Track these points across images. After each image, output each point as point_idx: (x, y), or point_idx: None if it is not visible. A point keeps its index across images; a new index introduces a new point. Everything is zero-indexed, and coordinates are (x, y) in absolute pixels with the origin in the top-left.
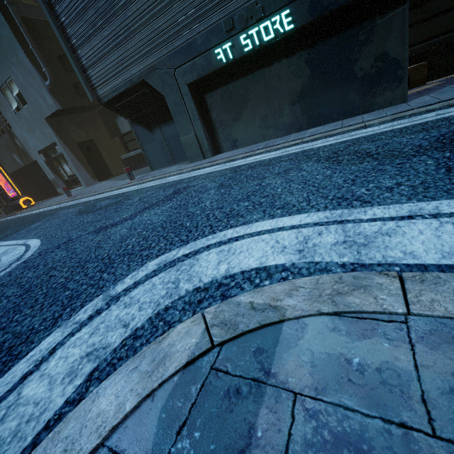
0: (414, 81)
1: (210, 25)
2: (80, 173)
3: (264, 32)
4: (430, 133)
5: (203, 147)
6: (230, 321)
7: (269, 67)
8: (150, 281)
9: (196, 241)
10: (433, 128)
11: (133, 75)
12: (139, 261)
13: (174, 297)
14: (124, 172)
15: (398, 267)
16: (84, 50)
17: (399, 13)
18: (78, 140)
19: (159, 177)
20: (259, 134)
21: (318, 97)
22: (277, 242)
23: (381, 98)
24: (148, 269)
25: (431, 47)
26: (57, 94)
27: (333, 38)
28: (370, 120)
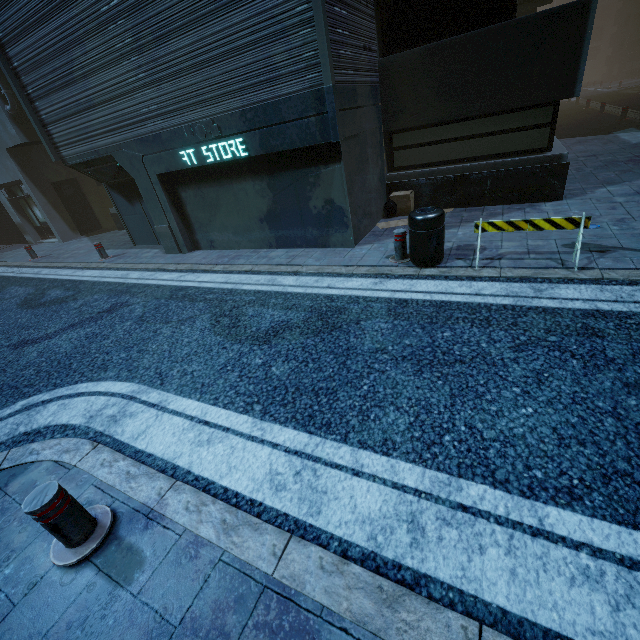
0: (401, 210)
1: (173, 126)
2: (54, 223)
3: (224, 150)
4: (285, 314)
5: (179, 241)
6: (15, 458)
7: (237, 180)
8: (8, 420)
9: (61, 389)
10: (296, 307)
11: (99, 147)
12: (16, 398)
13: (10, 436)
14: (116, 228)
15: (110, 439)
16: (42, 104)
17: (338, 169)
18: (54, 179)
19: (126, 267)
20: (235, 241)
21: (282, 221)
22: (91, 406)
23: (335, 238)
24: (15, 408)
25: (421, 177)
26: (23, 122)
27: (289, 172)
28: (307, 265)
